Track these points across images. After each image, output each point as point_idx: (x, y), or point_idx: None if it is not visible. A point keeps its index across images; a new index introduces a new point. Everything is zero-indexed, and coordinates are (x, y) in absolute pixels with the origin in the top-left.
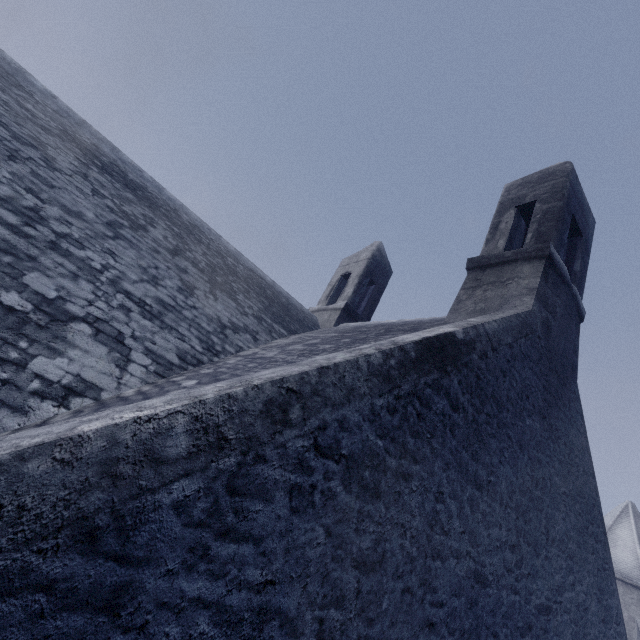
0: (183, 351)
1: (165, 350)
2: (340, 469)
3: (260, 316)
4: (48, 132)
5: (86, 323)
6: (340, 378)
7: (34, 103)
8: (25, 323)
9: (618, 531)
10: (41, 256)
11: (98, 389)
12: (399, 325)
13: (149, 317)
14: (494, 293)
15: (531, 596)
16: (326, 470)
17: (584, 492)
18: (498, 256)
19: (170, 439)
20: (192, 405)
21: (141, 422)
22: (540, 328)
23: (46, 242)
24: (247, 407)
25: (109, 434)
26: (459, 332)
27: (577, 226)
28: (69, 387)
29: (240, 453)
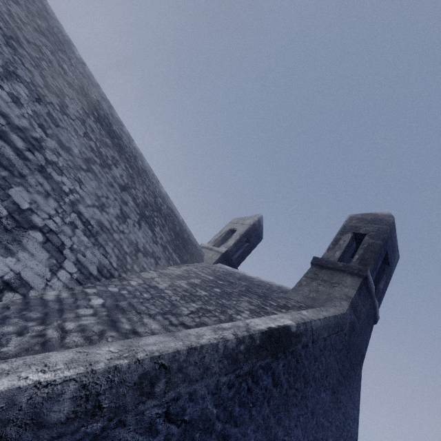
0: (103, 265)
1: (90, 262)
2: (179, 431)
3: (166, 246)
4: (71, 86)
5: (41, 232)
6: (201, 358)
7: (69, 65)
8: None
9: None
10: (29, 175)
11: (29, 287)
12: (256, 285)
13: (88, 234)
14: (324, 289)
15: None
16: (168, 432)
17: None
18: (333, 263)
19: (57, 404)
20: (85, 374)
21: (40, 387)
22: (347, 327)
23: (37, 165)
24: (126, 378)
25: (10, 396)
26: (294, 326)
27: (387, 258)
28: (8, 282)
29: (107, 419)
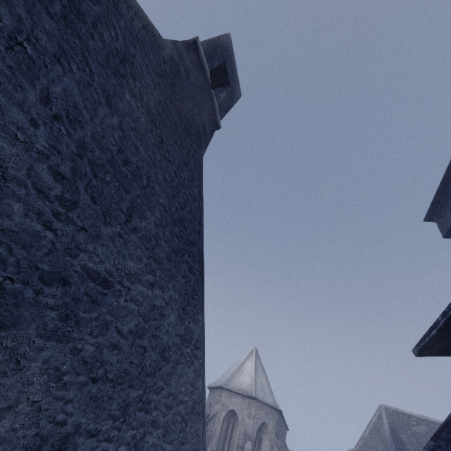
0: None
1: None
2: None
3: None
4: None
5: None
6: None
7: None
8: None
9: (246, 365)
10: None
11: None
12: None
13: None
14: None
15: (80, 252)
16: None
17: (187, 226)
18: None
19: None
20: None
21: None
22: (168, 56)
23: None
24: None
25: None
26: None
27: (227, 75)
28: None
29: None
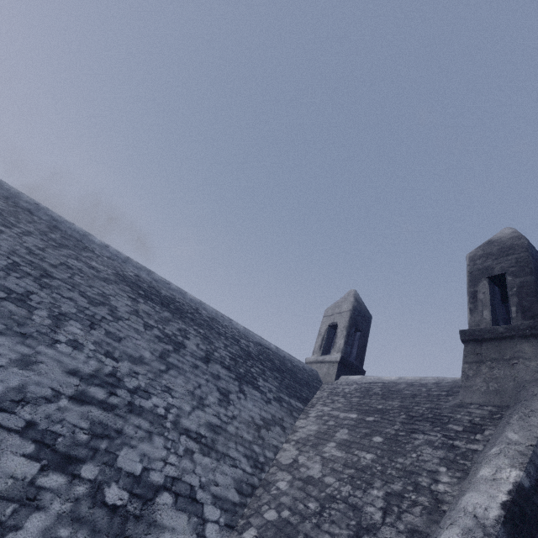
0: (238, 480)
1: (226, 488)
2: None
3: (279, 396)
4: (108, 282)
5: (166, 490)
6: None
7: (96, 258)
8: (126, 520)
9: None
10: (124, 425)
11: None
12: (411, 398)
13: (207, 451)
14: (502, 372)
15: None
16: None
17: None
18: (490, 330)
19: None
20: None
21: None
22: None
23: (125, 406)
24: None
25: None
26: (524, 478)
27: None
28: None
29: None
